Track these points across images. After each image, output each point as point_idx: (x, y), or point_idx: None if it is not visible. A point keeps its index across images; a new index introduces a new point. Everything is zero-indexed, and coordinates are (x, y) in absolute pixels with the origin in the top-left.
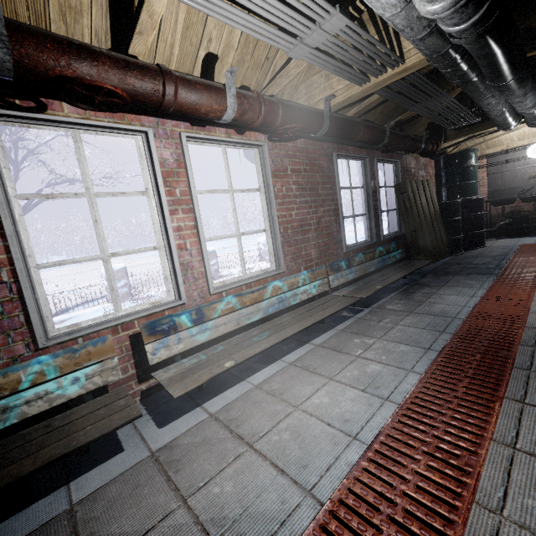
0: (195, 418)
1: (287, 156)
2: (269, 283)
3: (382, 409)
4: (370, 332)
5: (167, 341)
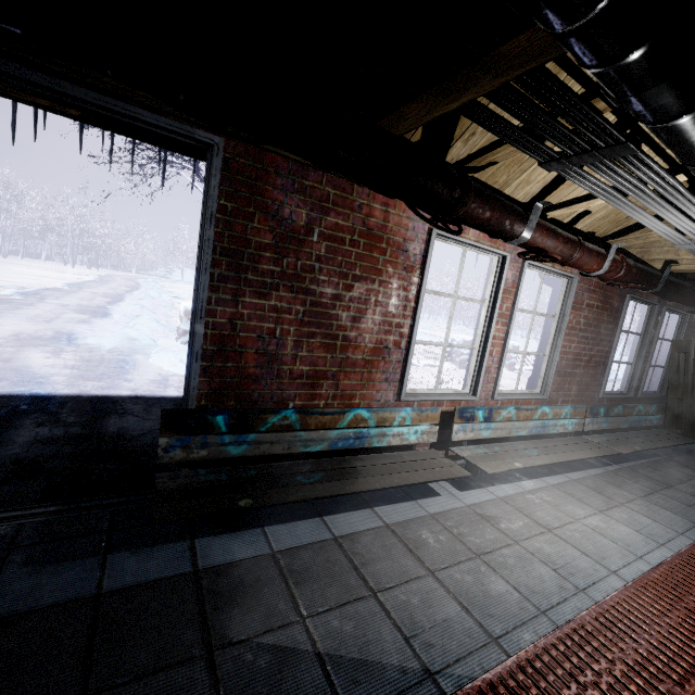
0: (486, 495)
1: (588, 290)
2: (540, 406)
3: (660, 550)
4: (628, 488)
5: (466, 427)
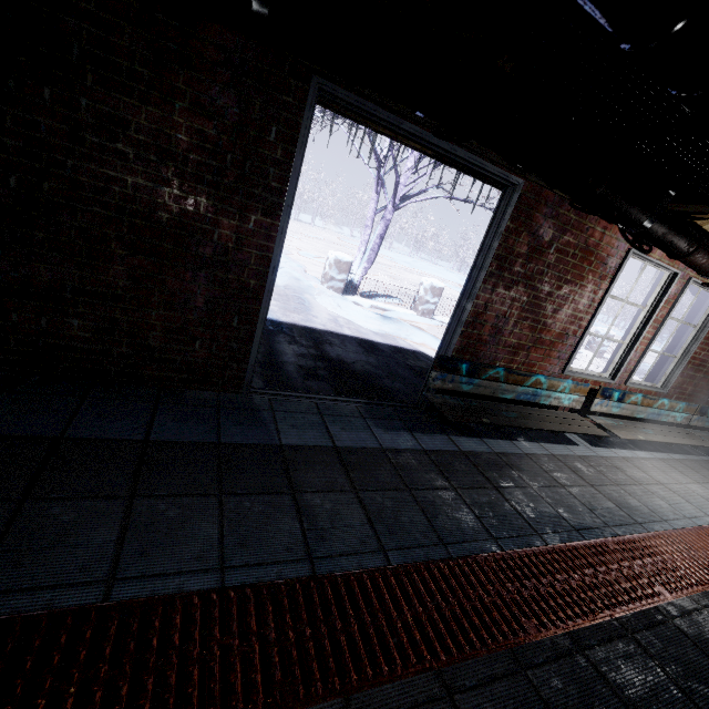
0: (611, 453)
1: None
2: (661, 398)
3: None
4: None
5: (603, 402)
